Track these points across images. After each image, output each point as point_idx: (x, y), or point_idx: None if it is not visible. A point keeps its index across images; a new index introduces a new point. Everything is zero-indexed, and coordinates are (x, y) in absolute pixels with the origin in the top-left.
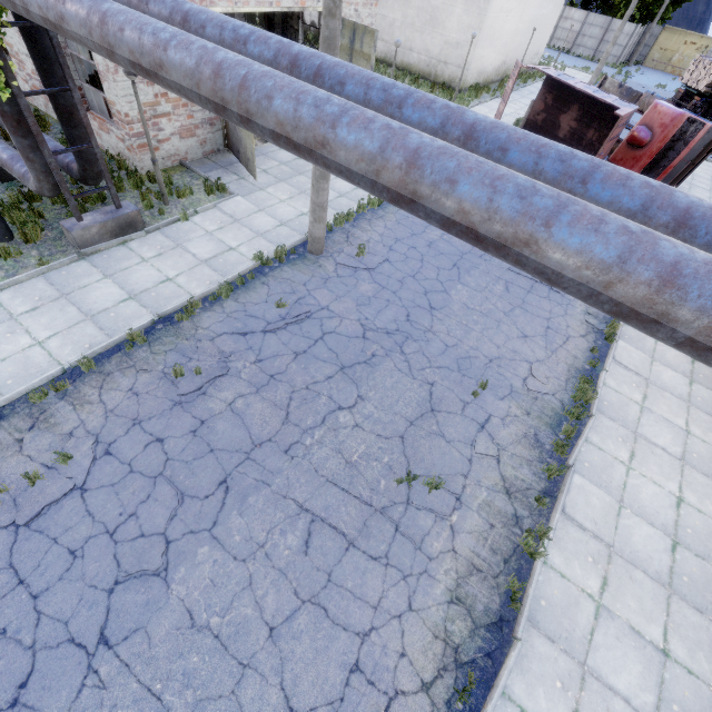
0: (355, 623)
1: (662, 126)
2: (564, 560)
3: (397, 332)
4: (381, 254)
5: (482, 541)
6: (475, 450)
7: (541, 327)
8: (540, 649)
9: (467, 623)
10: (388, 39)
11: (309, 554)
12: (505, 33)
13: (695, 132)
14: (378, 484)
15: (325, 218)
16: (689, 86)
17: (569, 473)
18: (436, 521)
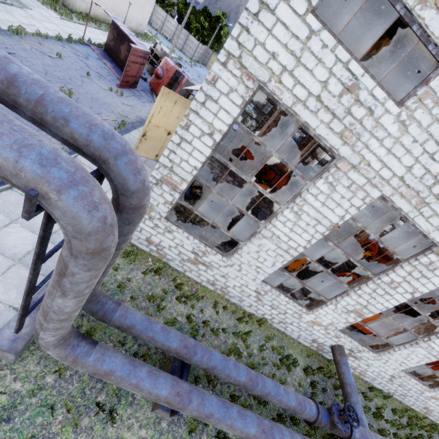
0: None
1: (167, 70)
2: None
3: None
4: None
5: None
6: None
7: None
8: None
9: None
10: None
11: None
12: None
13: (181, 79)
14: None
15: None
16: None
17: None
18: None
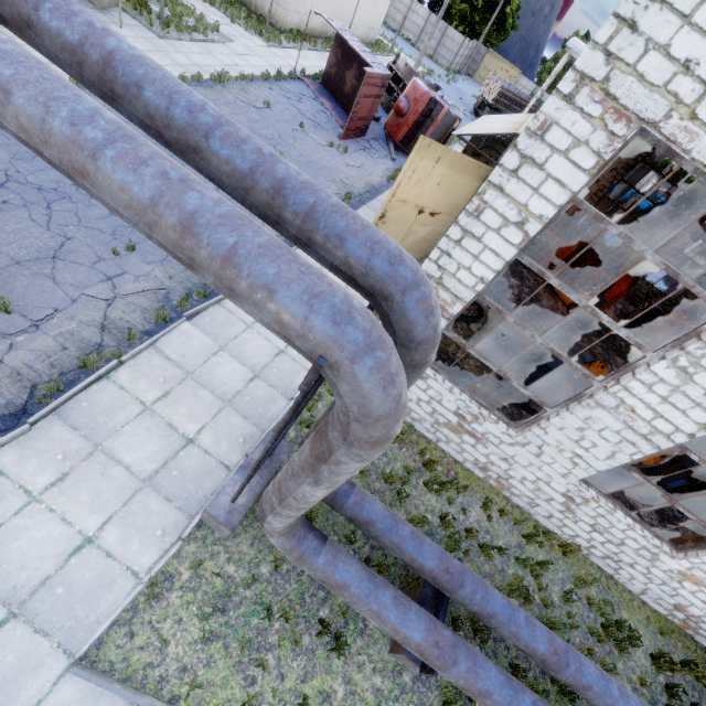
0: None
1: (415, 100)
2: (133, 378)
3: (54, 191)
4: None
5: (43, 358)
6: (83, 291)
7: None
8: (56, 434)
9: None
10: None
11: None
12: None
13: (438, 112)
14: None
15: None
16: (484, 97)
17: (179, 320)
18: None
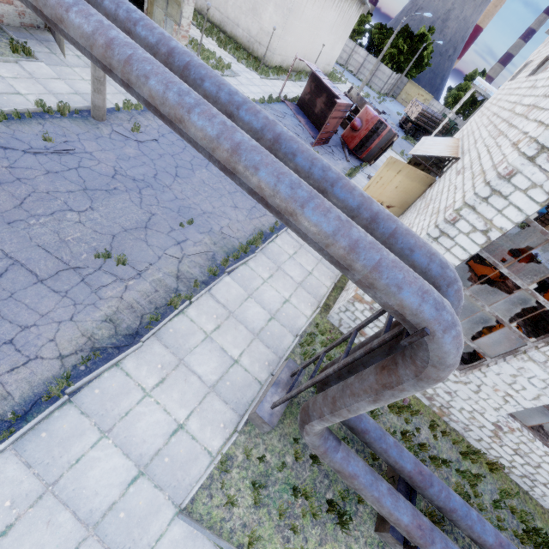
0: (21, 320)
1: (367, 121)
2: (197, 314)
3: (142, 181)
4: (153, 135)
5: (145, 296)
6: (165, 252)
7: (249, 205)
8: (156, 350)
9: (111, 332)
10: (223, 12)
11: (0, 281)
12: (303, 40)
13: (383, 130)
14: (81, 255)
15: (103, 91)
16: (408, 115)
17: (223, 275)
18: (116, 281)
